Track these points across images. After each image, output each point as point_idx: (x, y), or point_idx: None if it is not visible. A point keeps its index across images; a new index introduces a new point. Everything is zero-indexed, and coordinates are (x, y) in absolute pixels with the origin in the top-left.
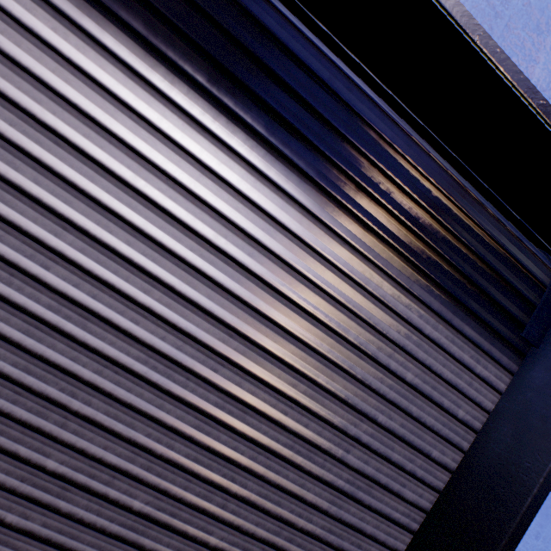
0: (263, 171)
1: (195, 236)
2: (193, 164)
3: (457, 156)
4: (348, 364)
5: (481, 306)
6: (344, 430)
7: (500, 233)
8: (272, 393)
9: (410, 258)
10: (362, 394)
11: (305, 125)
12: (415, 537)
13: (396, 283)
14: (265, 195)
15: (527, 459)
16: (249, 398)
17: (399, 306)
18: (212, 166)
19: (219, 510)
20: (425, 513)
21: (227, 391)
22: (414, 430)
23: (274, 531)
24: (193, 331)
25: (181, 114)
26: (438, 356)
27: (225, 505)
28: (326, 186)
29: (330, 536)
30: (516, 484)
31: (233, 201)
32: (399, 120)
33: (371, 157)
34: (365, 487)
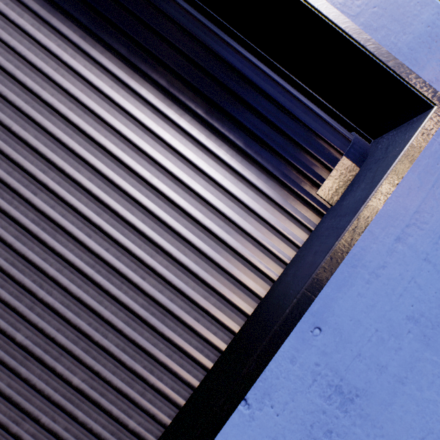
0: (85, 50)
1: (30, 93)
2: (34, 44)
3: (259, 49)
4: (147, 202)
5: (275, 164)
6: (141, 259)
7: (294, 105)
8: (80, 218)
9: (205, 120)
10: (159, 229)
11: (119, 19)
12: (207, 374)
13: (192, 139)
14: (85, 67)
15: (293, 288)
16: (60, 219)
17: (195, 158)
18: (47, 46)
19: (27, 310)
20: (220, 352)
21: (43, 211)
22: (208, 269)
23: (72, 340)
24: (21, 161)
25: (29, 12)
26: (232, 205)
27: (33, 308)
28: (134, 62)
29: (123, 356)
30: (279, 309)
31: (61, 70)
32: (203, 20)
33: (172, 41)
34: (159, 315)
